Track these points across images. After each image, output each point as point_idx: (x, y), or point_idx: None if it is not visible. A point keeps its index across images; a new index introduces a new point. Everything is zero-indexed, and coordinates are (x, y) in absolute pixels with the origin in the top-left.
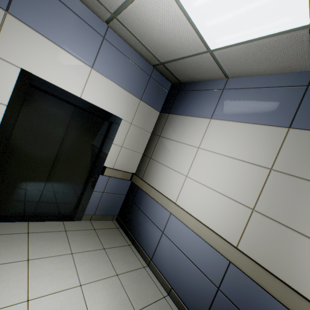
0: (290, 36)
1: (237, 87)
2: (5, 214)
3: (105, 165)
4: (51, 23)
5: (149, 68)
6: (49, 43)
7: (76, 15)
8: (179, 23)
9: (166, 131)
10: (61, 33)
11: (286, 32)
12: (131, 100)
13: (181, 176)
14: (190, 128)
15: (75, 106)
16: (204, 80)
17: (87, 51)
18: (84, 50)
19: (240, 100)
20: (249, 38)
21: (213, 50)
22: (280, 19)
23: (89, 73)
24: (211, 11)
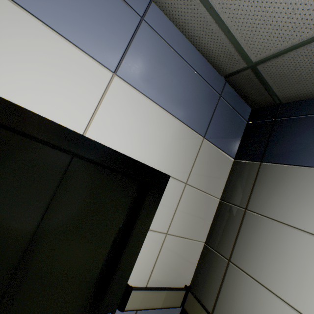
0: None
1: None
2: None
3: (129, 282)
4: None
5: (218, 80)
6: (15, 11)
7: None
8: None
9: (265, 199)
10: None
11: None
12: (186, 137)
13: None
14: None
15: (72, 154)
16: None
17: (106, 39)
18: (99, 36)
19: None
20: None
21: None
22: None
23: (107, 84)
24: None
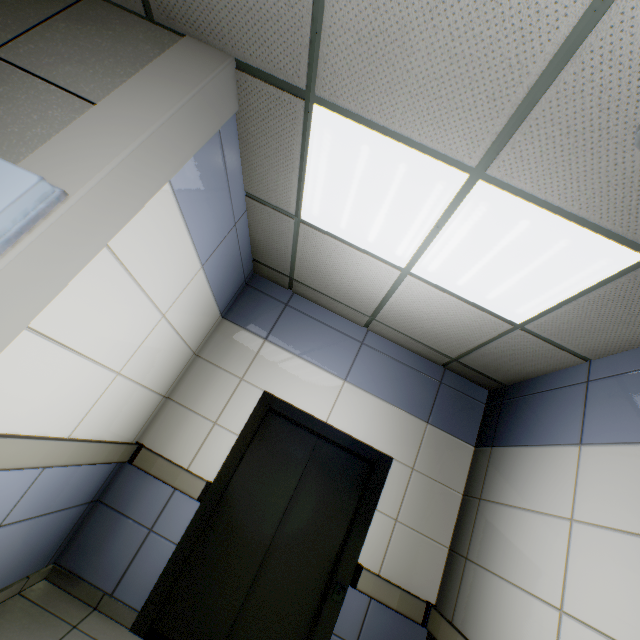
0: (632, 277)
1: (614, 372)
2: (179, 639)
3: (361, 563)
4: (303, 341)
5: (436, 369)
6: (297, 360)
7: (330, 327)
8: (451, 306)
9: (492, 484)
10: (312, 348)
11: (620, 274)
12: (407, 422)
13: (546, 610)
14: (539, 471)
15: (318, 436)
16: (544, 373)
17: (340, 361)
18: (336, 360)
19: (630, 395)
20: (564, 296)
21: (523, 323)
22: (589, 265)
23: (340, 388)
24: (483, 284)
